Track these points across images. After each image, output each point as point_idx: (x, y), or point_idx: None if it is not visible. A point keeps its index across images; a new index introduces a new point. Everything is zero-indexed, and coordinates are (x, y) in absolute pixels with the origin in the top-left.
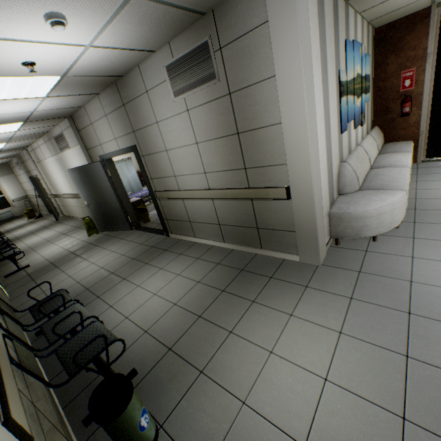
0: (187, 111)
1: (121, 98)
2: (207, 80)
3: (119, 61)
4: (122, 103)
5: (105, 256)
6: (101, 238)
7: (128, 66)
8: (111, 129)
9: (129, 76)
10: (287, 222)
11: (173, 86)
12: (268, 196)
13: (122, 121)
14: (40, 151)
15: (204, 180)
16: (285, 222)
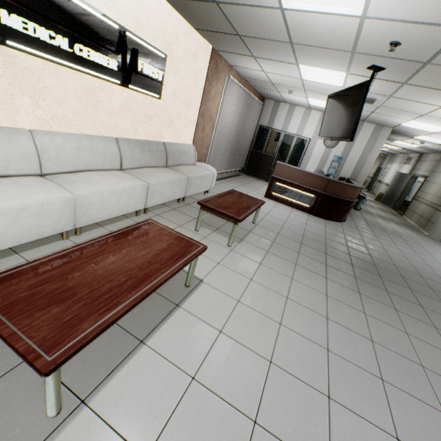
0: None
1: (439, 159)
2: None
3: None
4: (438, 160)
5: (373, 204)
6: (377, 203)
7: None
8: (427, 166)
9: None
10: (436, 221)
11: None
12: (439, 209)
13: (432, 166)
14: (396, 159)
15: (432, 198)
16: (435, 220)
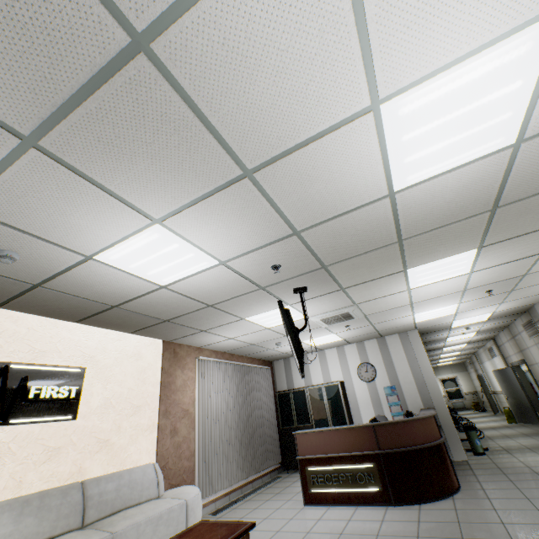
0: (535, 344)
1: (511, 334)
2: (535, 333)
3: (499, 324)
4: (511, 336)
5: (507, 431)
6: (514, 425)
7: (506, 323)
8: (511, 348)
9: (511, 325)
10: None
11: (526, 333)
12: None
13: (514, 345)
14: (481, 356)
15: None
16: None
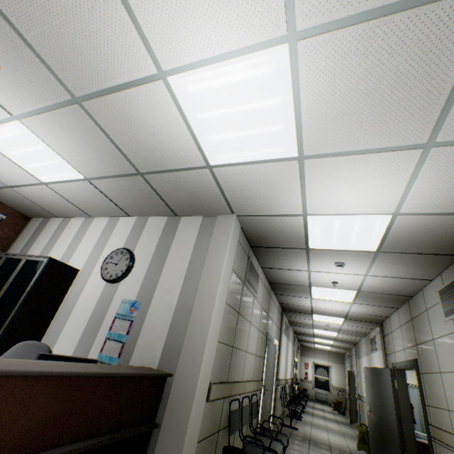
0: None
1: (410, 313)
2: None
3: (397, 285)
4: (410, 317)
5: None
6: None
7: (410, 289)
8: (401, 338)
9: (416, 296)
10: None
11: (443, 307)
12: None
13: (409, 333)
14: (360, 348)
15: None
16: None
